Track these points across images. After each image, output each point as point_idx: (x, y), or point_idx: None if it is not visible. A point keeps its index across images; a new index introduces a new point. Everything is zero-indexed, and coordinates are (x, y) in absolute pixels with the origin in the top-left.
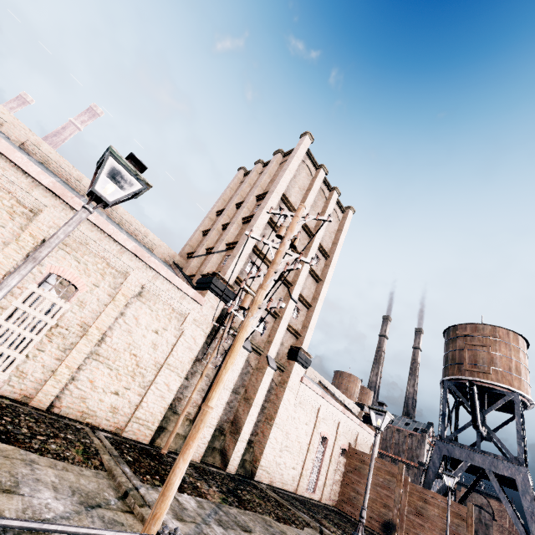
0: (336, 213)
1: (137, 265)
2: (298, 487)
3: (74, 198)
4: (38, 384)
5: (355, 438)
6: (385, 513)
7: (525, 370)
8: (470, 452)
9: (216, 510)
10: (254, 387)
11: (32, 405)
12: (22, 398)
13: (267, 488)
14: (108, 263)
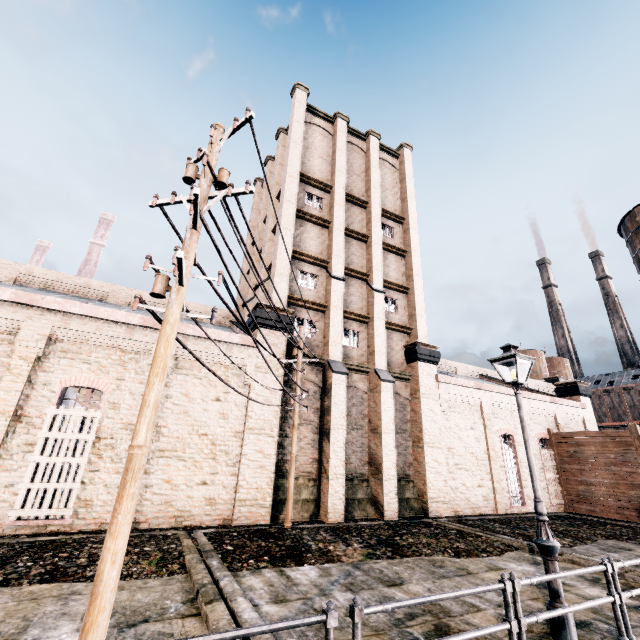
0: (388, 163)
1: (156, 337)
2: (497, 506)
3: (46, 298)
4: (111, 506)
5: (553, 420)
6: (638, 495)
7: None
8: None
9: (350, 572)
10: (376, 412)
11: None
12: (100, 526)
13: (447, 521)
14: (122, 350)
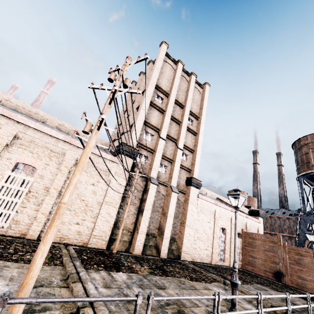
0: (197, 89)
1: (69, 147)
2: (212, 260)
3: (17, 116)
4: (28, 226)
5: (245, 225)
6: (274, 267)
7: None
8: None
9: (141, 279)
10: (167, 206)
11: (27, 238)
12: (21, 235)
13: (188, 263)
14: (51, 150)
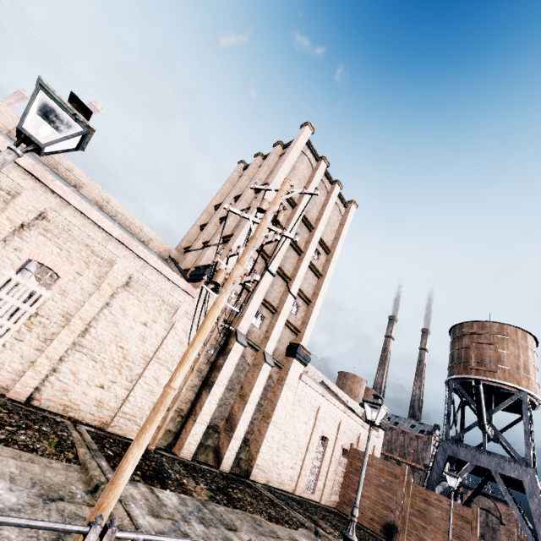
0: (338, 207)
1: (124, 254)
2: (297, 488)
3: (55, 181)
4: (16, 375)
5: (357, 438)
6: (387, 515)
7: (534, 369)
8: (475, 453)
9: (200, 507)
10: (250, 384)
11: (9, 396)
12: None
13: (262, 488)
14: (92, 251)
